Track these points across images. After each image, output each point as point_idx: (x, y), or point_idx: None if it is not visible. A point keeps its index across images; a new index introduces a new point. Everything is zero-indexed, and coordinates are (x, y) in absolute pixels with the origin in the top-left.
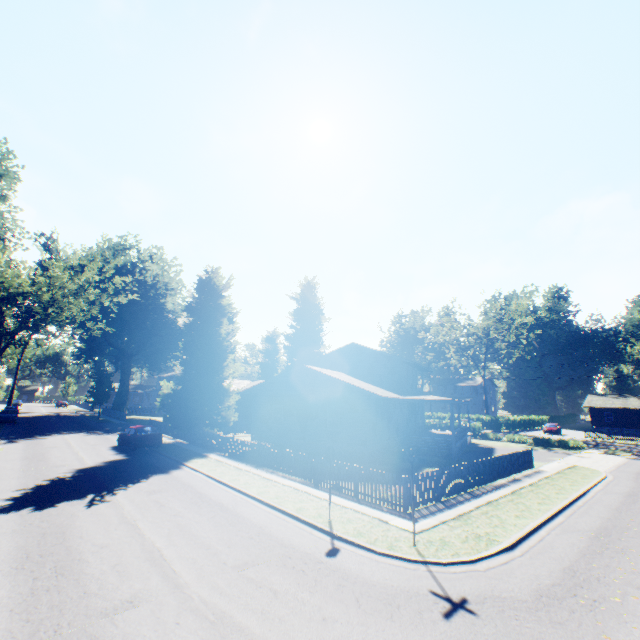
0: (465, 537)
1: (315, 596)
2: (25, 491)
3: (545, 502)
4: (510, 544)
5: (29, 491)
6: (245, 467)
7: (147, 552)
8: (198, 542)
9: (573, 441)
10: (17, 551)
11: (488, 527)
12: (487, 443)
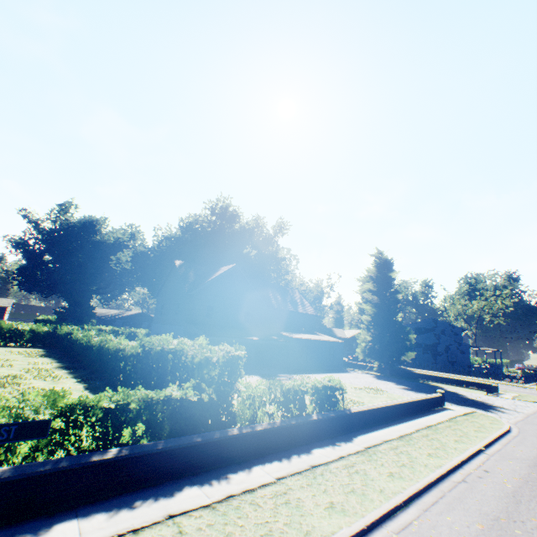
0: None
1: None
2: None
3: None
4: None
5: None
6: (436, 372)
7: None
8: None
9: None
10: None
11: None
12: None
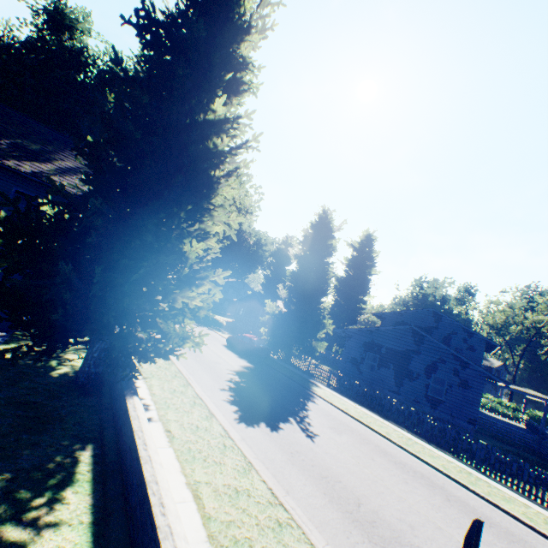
0: None
1: None
2: (230, 393)
3: None
4: None
5: (233, 394)
6: (372, 415)
7: None
8: None
9: None
10: (337, 505)
11: None
12: None
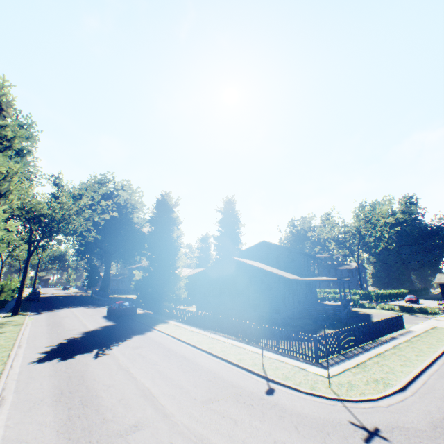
0: (366, 381)
1: (265, 424)
2: (52, 347)
3: (420, 354)
4: (402, 386)
5: (55, 347)
6: (195, 329)
7: (140, 390)
8: (174, 383)
9: (431, 308)
10: (54, 389)
11: (381, 373)
12: (365, 310)
